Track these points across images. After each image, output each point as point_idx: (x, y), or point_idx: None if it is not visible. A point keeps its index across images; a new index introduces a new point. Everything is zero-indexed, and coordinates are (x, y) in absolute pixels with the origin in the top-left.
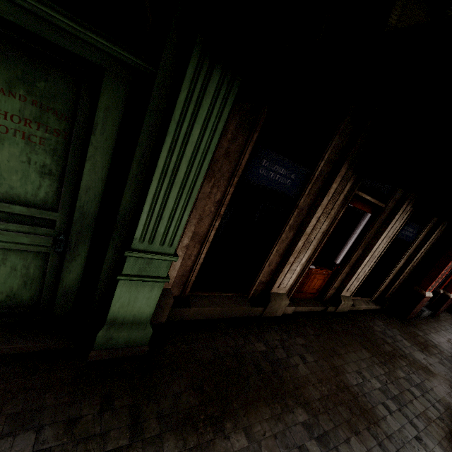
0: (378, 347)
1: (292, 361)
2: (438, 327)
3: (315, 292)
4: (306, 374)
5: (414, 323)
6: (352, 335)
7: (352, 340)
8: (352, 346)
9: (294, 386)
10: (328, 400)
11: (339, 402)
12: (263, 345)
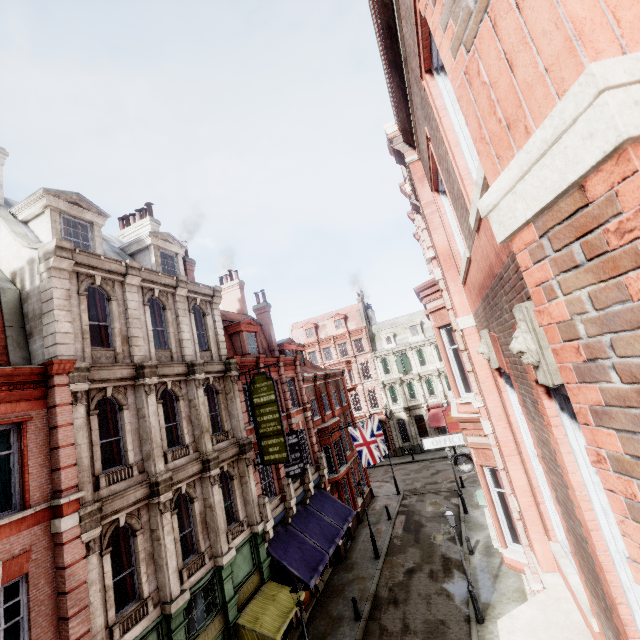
0: (338, 591)
1: (319, 629)
2: (355, 546)
3: (309, 595)
4: (325, 628)
5: (347, 557)
6: (329, 597)
7: (330, 599)
8: (331, 601)
9: (324, 634)
10: (332, 627)
11: (335, 624)
12: (310, 635)
